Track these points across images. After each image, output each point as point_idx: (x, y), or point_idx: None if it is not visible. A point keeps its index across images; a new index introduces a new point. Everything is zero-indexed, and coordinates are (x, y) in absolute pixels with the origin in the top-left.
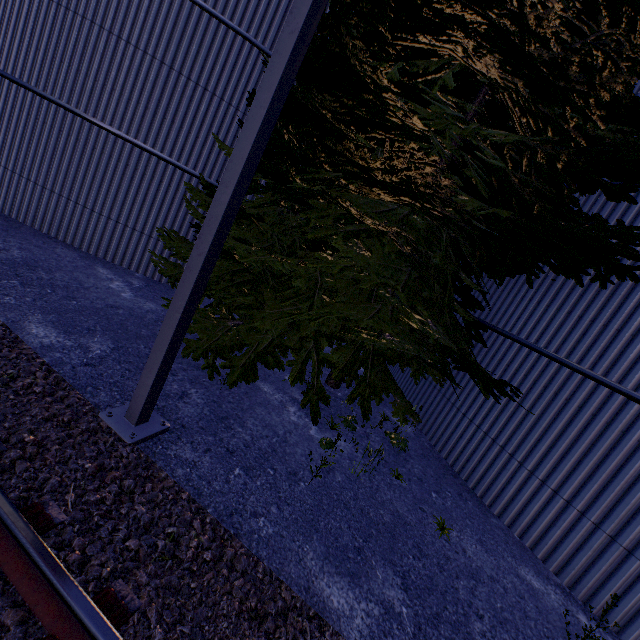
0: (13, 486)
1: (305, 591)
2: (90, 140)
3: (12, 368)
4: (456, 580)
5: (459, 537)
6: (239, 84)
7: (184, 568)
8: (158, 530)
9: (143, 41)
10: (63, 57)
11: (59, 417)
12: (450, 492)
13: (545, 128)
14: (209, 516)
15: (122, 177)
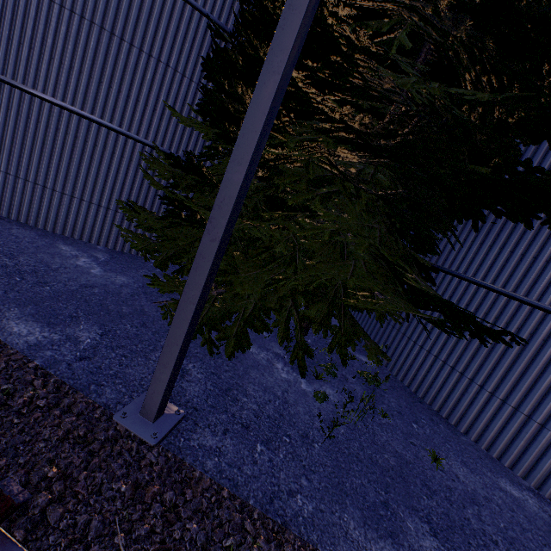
0: (53, 546)
1: None
2: (32, 113)
3: (6, 383)
4: (464, 510)
5: (448, 464)
6: (183, 49)
7: None
8: (218, 549)
9: (78, 4)
10: None
11: (74, 433)
12: (424, 419)
13: (510, 85)
14: (255, 511)
15: (72, 150)
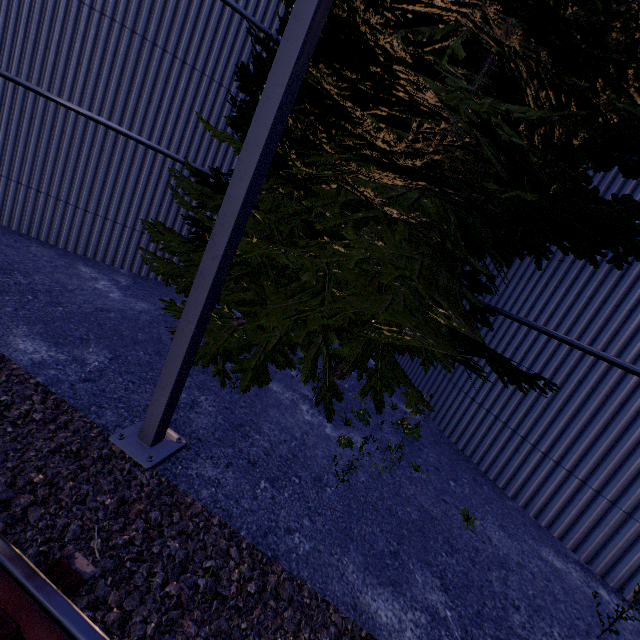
0: (30, 540)
1: (353, 609)
2: (57, 123)
3: (4, 394)
4: (488, 572)
5: (483, 525)
6: (221, 56)
7: (231, 608)
8: (196, 567)
9: (109, 6)
10: (17, 26)
11: (67, 447)
12: (466, 478)
13: (568, 102)
14: (244, 541)
15: (97, 164)
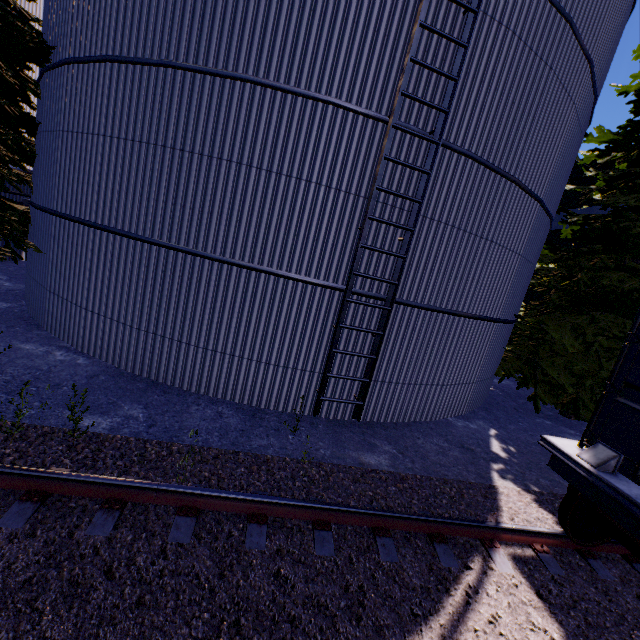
0: None
1: None
2: None
3: None
4: None
5: None
6: None
7: None
8: None
9: None
10: None
11: None
12: None
13: None
14: None
15: None
